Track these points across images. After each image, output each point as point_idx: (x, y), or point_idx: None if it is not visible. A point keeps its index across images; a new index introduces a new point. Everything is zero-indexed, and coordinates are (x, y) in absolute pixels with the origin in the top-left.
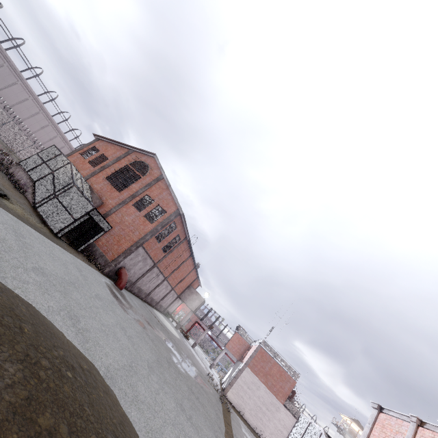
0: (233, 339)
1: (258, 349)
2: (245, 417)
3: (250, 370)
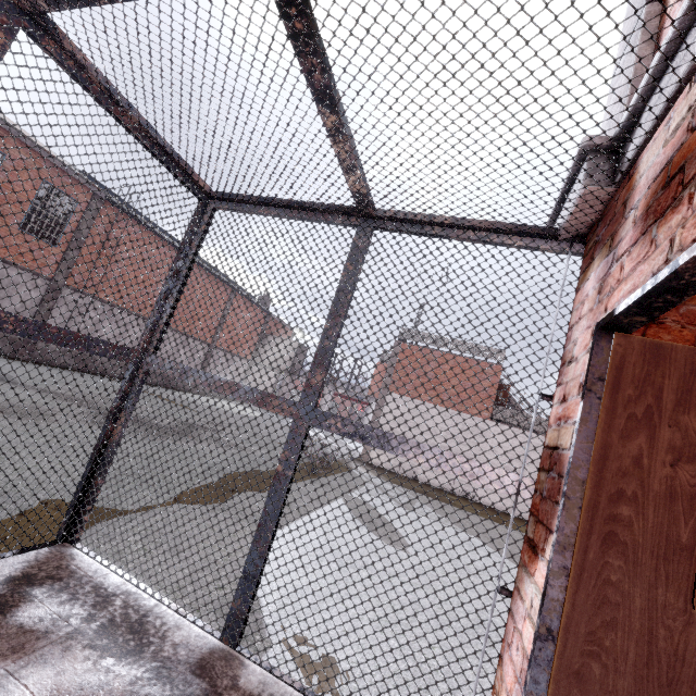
0: (377, 377)
1: (397, 350)
2: (421, 480)
3: (396, 395)
